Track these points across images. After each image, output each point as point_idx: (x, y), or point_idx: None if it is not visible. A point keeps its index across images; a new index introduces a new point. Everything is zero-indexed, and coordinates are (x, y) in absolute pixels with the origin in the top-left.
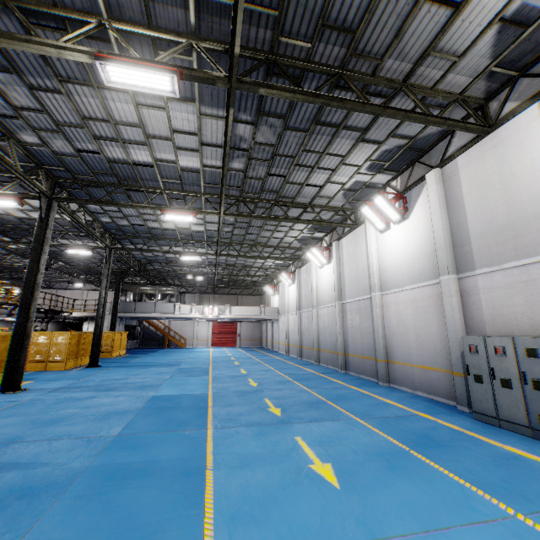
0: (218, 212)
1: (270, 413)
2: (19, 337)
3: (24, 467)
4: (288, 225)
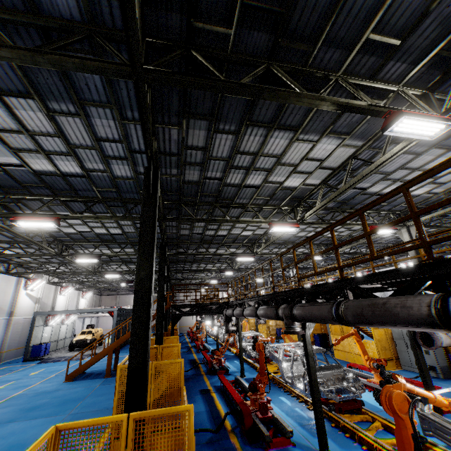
0: None
1: None
2: None
3: None
4: None
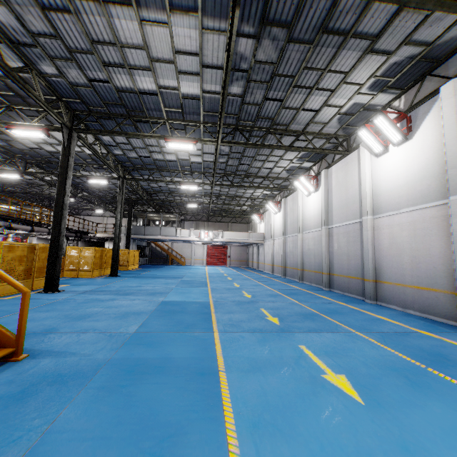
0: (216, 140)
1: (269, 322)
2: (54, 248)
3: (56, 355)
4: (279, 155)
